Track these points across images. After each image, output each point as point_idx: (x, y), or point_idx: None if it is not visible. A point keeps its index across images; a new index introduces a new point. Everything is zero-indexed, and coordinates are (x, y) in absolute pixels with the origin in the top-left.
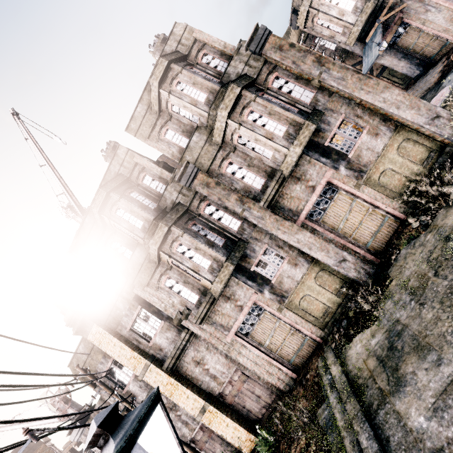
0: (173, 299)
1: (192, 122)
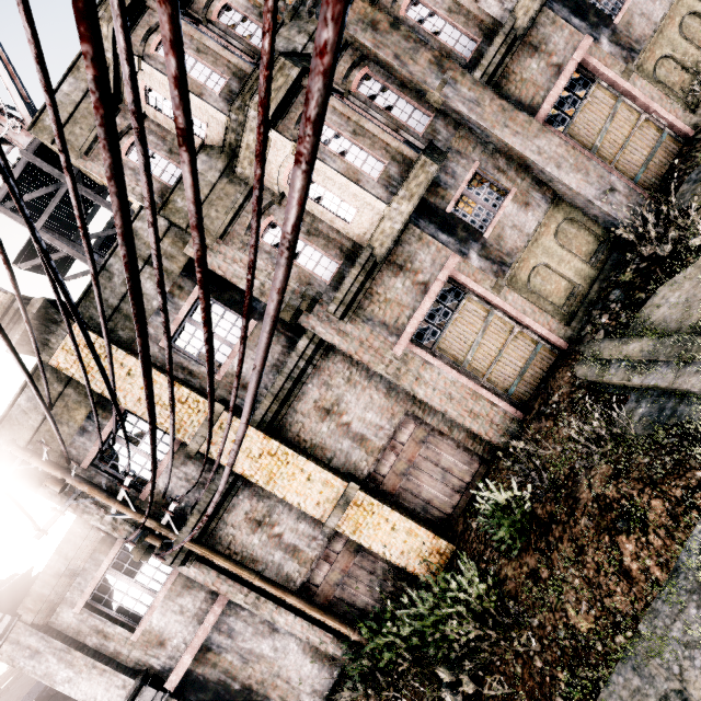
0: None
1: None
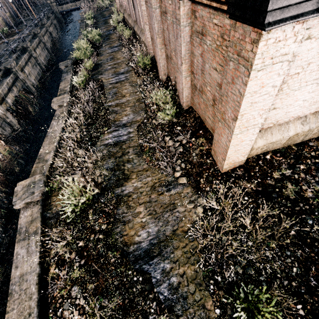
0: None
1: None
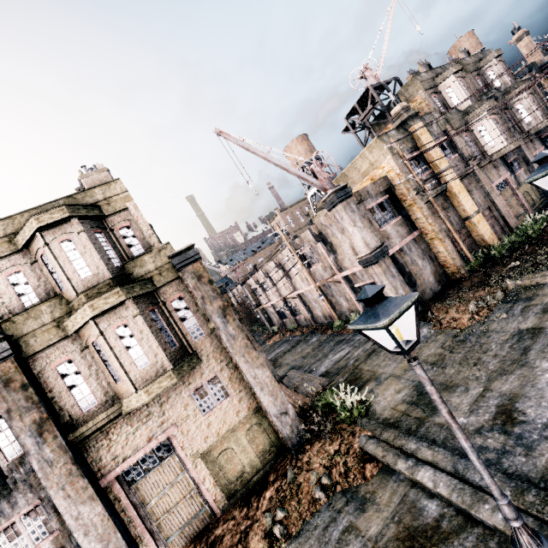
0: (467, 147)
1: (493, 85)
